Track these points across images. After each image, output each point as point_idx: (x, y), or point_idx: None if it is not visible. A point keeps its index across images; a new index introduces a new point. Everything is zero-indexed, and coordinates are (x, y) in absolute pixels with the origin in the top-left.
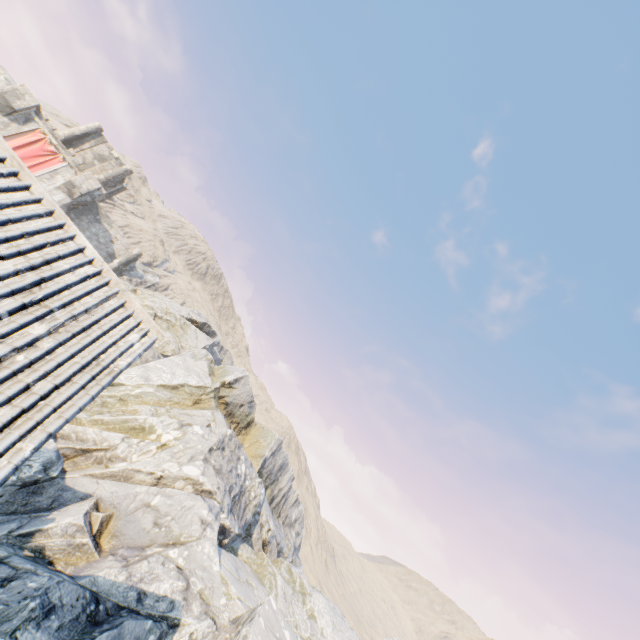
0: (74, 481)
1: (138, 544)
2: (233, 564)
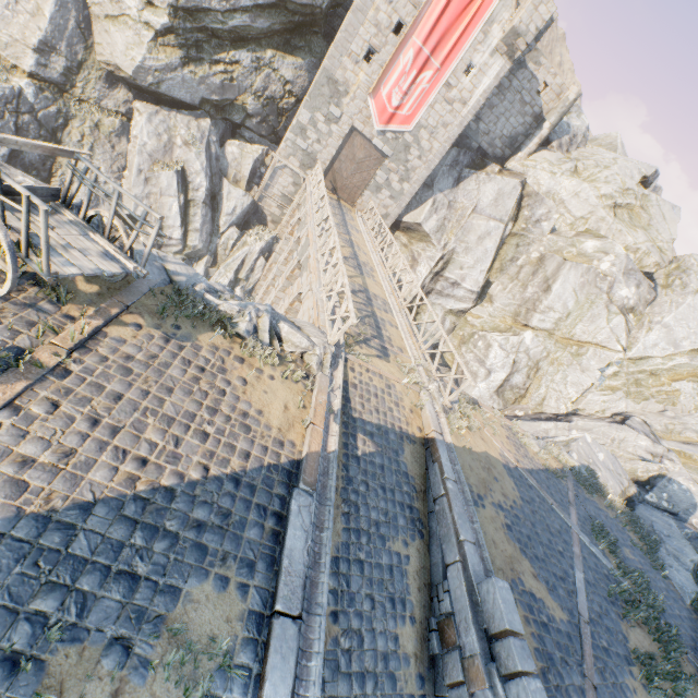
0: None
1: None
2: None
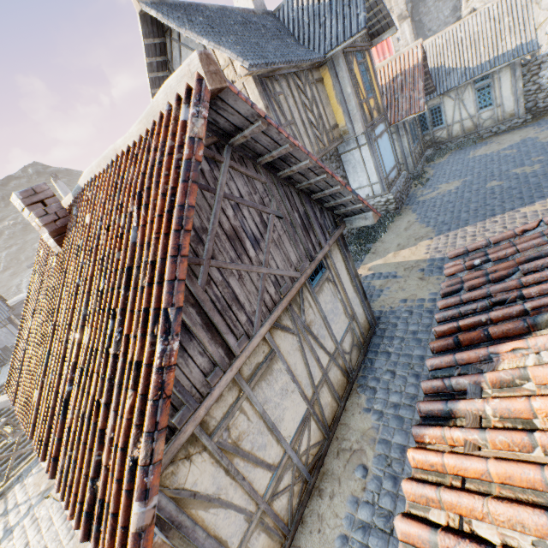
0: None
1: None
2: None
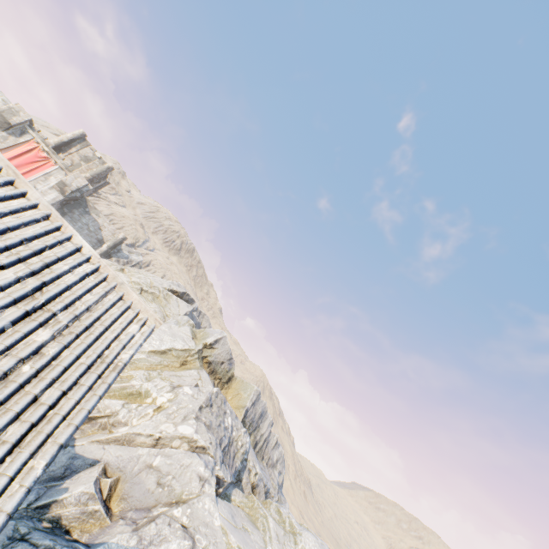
0: (83, 448)
1: (144, 505)
2: (229, 511)
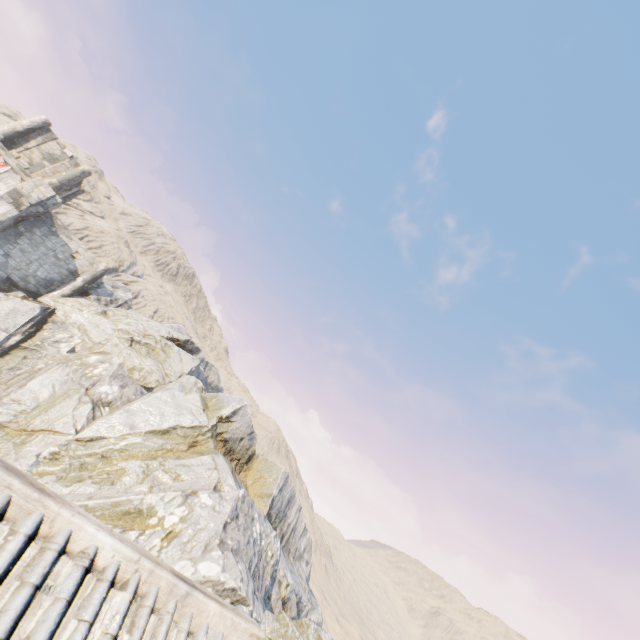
0: None
1: None
2: None
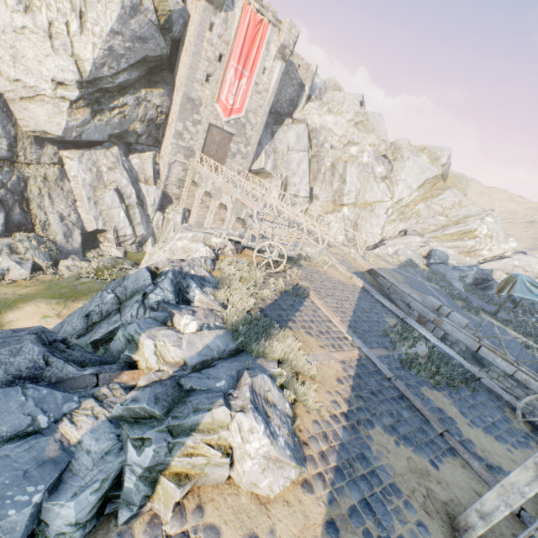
0: (480, 266)
1: None
2: None
